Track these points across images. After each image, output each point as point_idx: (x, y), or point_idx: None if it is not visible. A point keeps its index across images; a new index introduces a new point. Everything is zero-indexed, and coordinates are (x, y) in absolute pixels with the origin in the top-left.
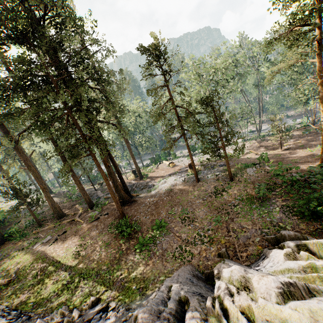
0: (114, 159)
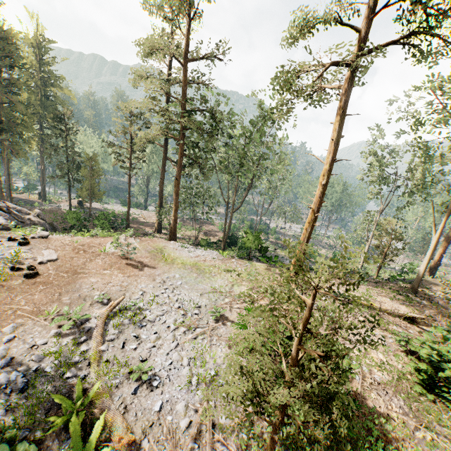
0: (7, 168)
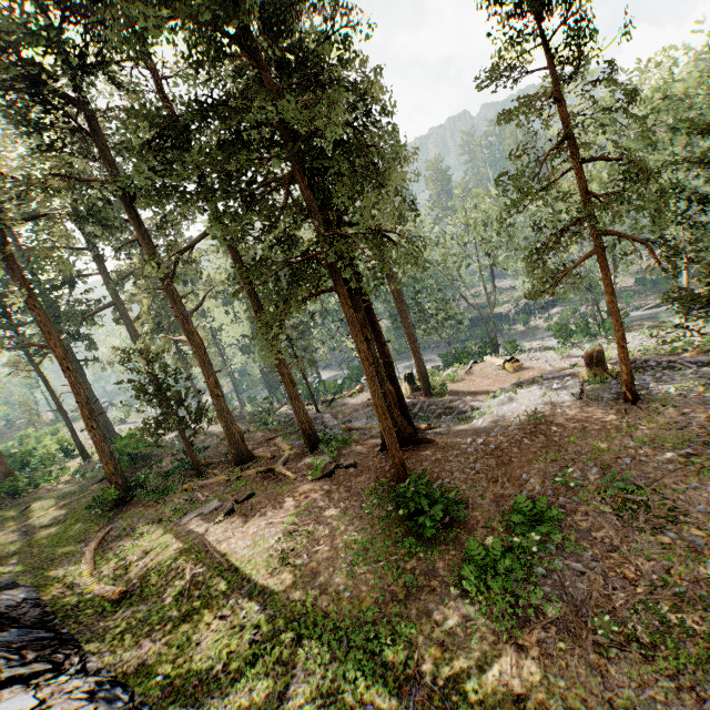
0: (378, 326)
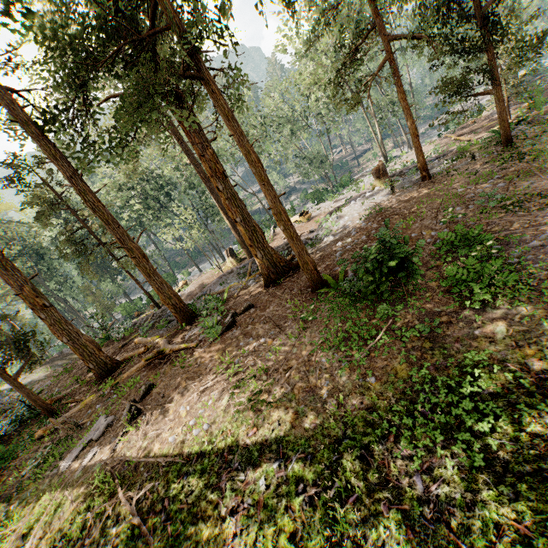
0: None
